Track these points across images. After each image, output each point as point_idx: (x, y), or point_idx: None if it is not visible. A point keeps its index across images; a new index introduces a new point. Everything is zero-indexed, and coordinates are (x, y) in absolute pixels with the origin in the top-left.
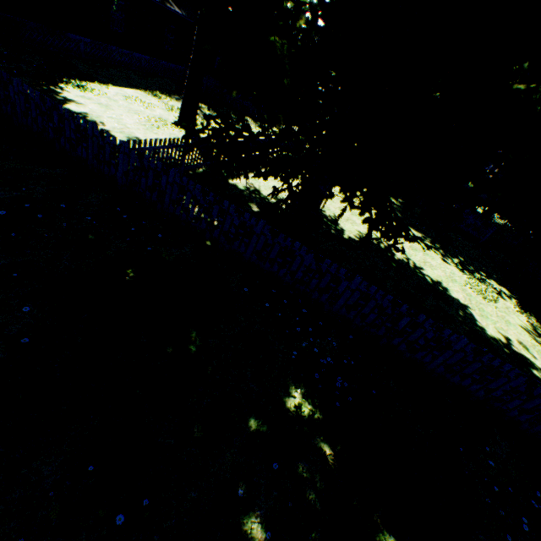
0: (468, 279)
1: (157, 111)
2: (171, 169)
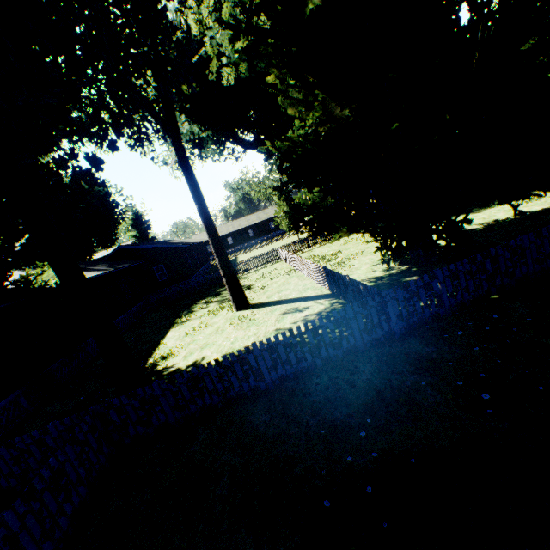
0: (504, 205)
1: (215, 321)
2: (436, 271)
